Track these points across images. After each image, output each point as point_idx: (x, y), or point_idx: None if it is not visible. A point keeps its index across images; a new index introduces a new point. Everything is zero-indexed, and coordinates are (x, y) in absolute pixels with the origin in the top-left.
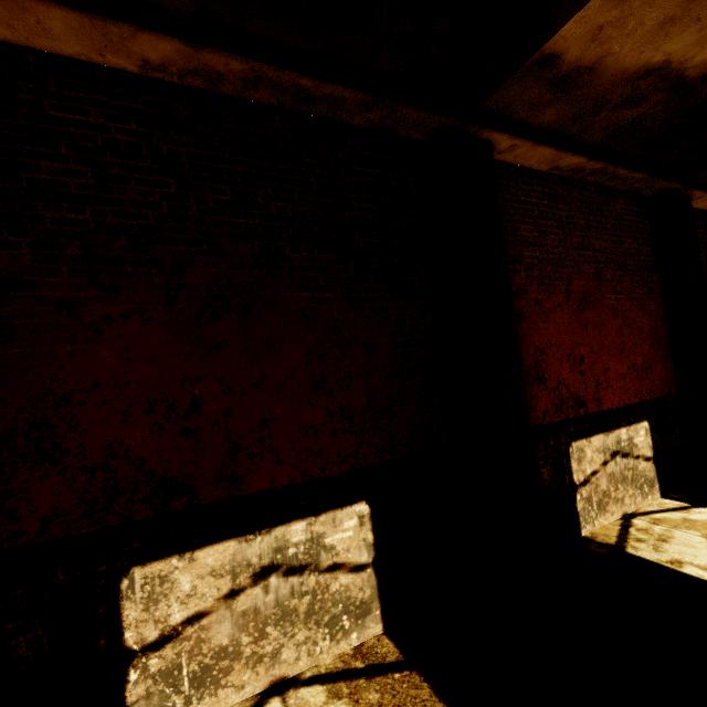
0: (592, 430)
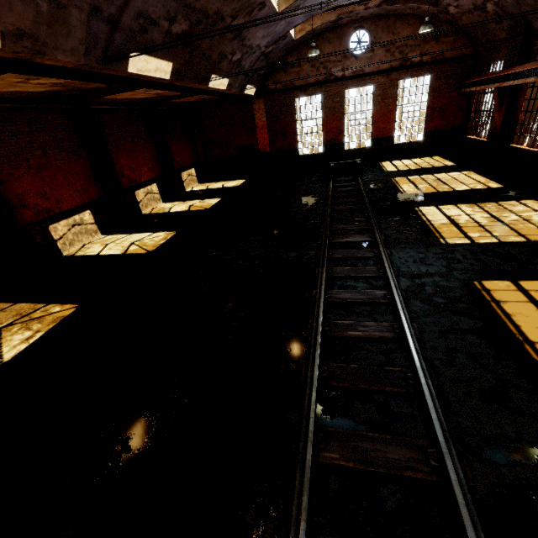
0: (60, 219)
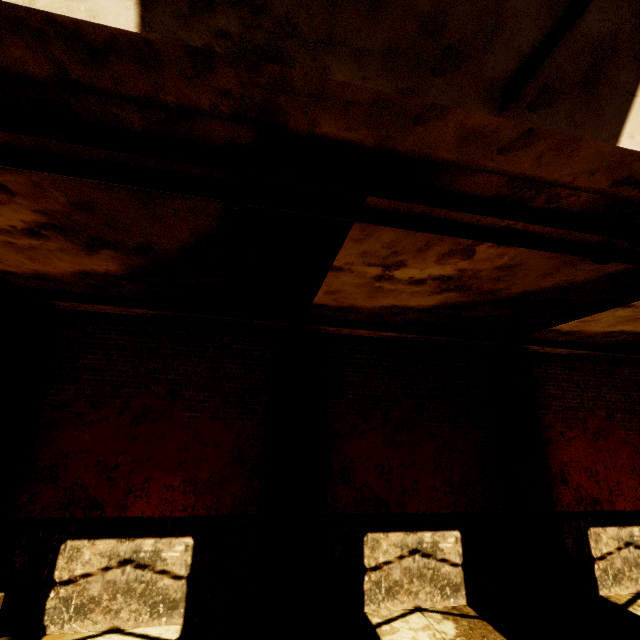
0: (607, 522)
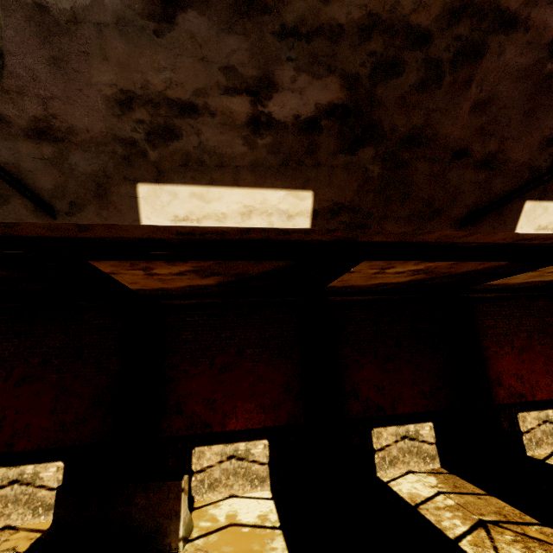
0: (530, 408)
